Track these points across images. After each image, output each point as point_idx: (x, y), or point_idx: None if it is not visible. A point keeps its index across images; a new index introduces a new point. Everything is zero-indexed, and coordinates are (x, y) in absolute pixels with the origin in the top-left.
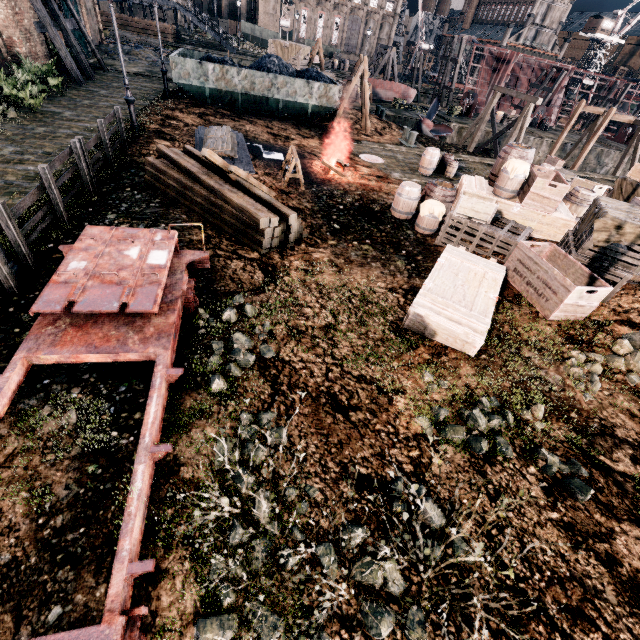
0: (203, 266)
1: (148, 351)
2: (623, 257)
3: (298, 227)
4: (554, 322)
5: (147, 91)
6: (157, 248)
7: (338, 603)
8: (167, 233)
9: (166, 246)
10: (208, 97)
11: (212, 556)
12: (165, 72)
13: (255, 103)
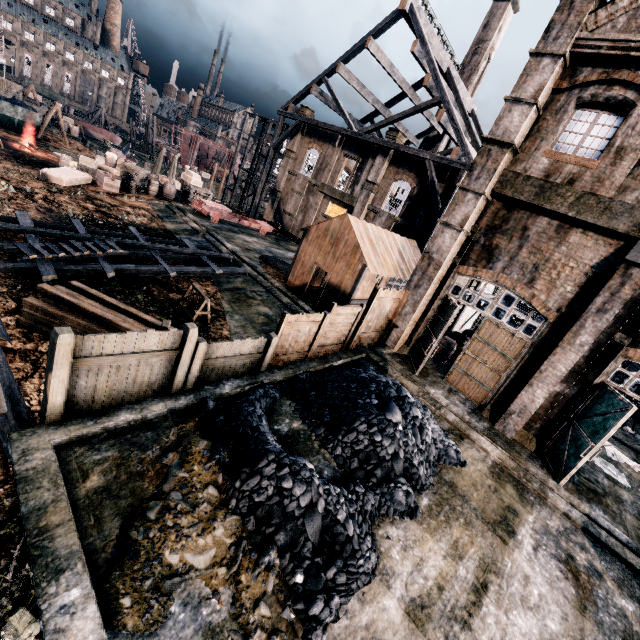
0: None
1: None
2: (132, 178)
3: None
4: (107, 191)
5: None
6: None
7: None
8: None
9: None
10: None
11: None
12: None
13: None
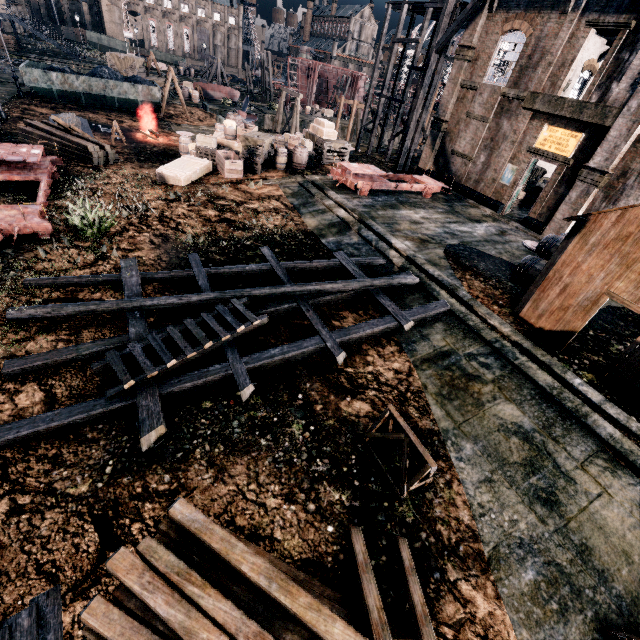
0: (60, 164)
1: (38, 176)
2: (256, 152)
3: (115, 155)
4: (229, 179)
5: (3, 93)
6: (35, 149)
7: (109, 218)
8: (38, 146)
9: (39, 149)
10: (57, 96)
11: (70, 214)
12: (17, 78)
13: (96, 100)
